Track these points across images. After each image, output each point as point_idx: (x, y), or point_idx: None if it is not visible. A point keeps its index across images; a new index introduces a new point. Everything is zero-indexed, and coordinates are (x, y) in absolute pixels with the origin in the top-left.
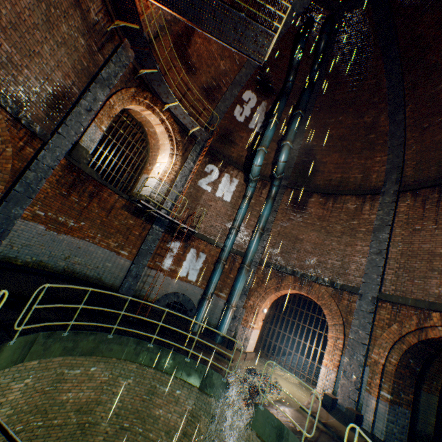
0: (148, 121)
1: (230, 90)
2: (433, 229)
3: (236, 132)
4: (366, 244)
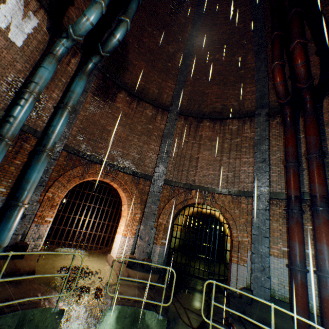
0: None
1: None
2: (194, 143)
3: None
4: (158, 144)
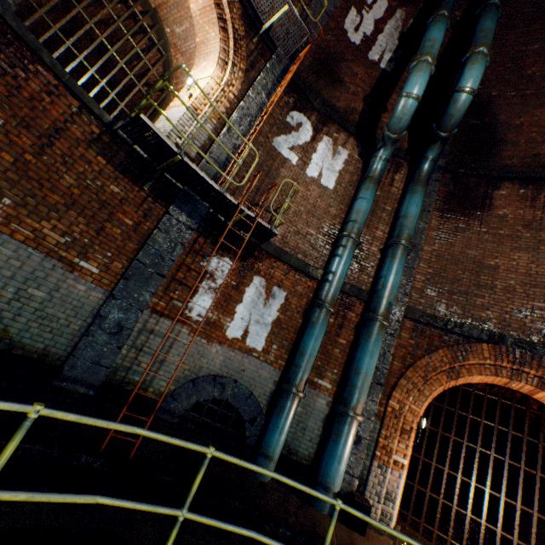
0: (172, 4)
1: None
2: None
3: (345, 63)
4: None
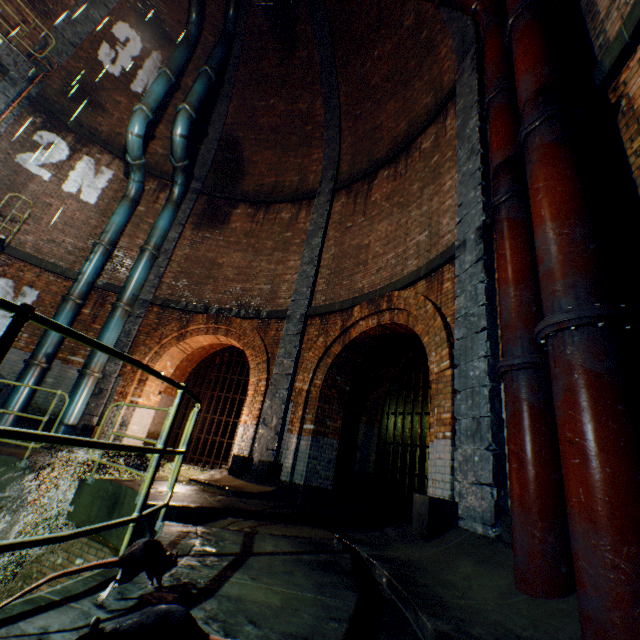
0: None
1: (83, 7)
2: (362, 222)
3: (106, 92)
4: (300, 256)
